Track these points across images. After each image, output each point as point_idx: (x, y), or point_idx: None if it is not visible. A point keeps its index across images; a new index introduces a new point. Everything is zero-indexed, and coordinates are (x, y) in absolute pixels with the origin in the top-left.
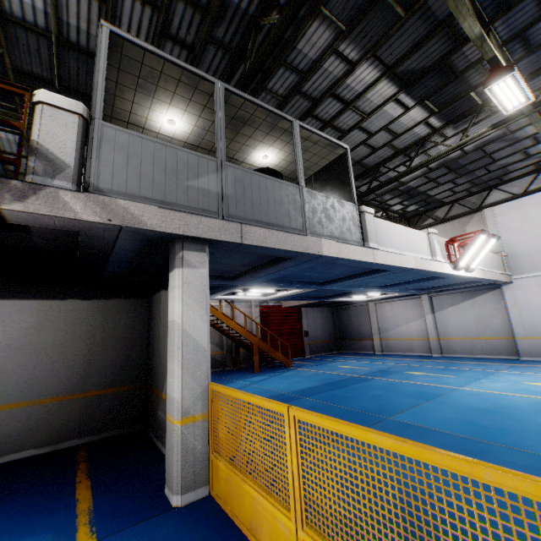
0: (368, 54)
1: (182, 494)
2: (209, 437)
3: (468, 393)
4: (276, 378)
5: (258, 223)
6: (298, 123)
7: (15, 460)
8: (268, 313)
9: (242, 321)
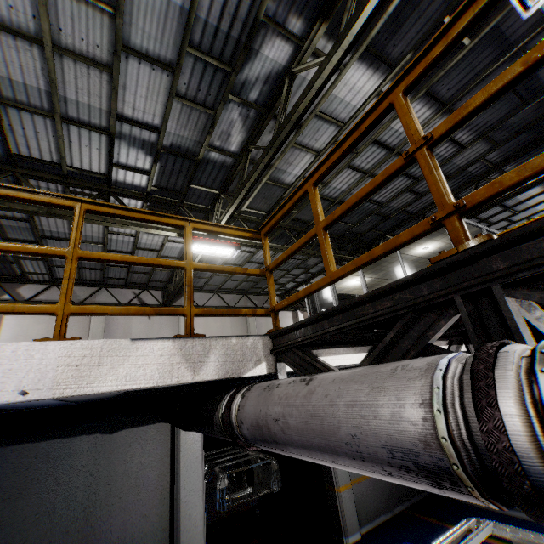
0: (542, 182)
1: None
2: None
3: None
4: None
5: None
6: None
7: (377, 524)
8: None
9: None
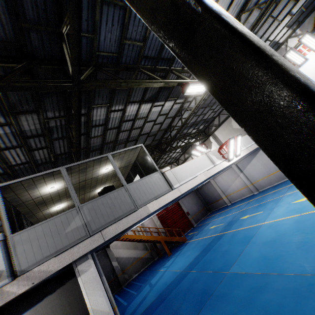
0: (126, 104)
1: None
2: None
3: (266, 227)
4: (179, 257)
5: (109, 223)
6: (110, 154)
7: None
8: (162, 215)
9: (150, 228)
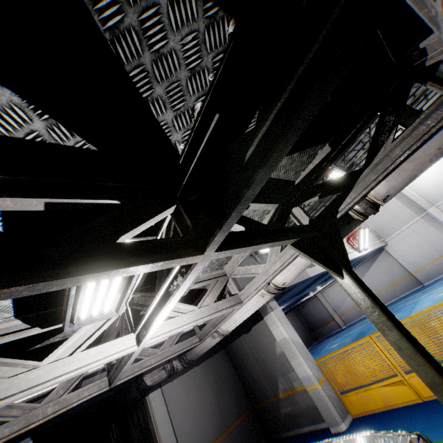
0: None
1: (343, 421)
2: (333, 388)
3: None
4: None
5: None
6: None
7: None
8: None
9: None
